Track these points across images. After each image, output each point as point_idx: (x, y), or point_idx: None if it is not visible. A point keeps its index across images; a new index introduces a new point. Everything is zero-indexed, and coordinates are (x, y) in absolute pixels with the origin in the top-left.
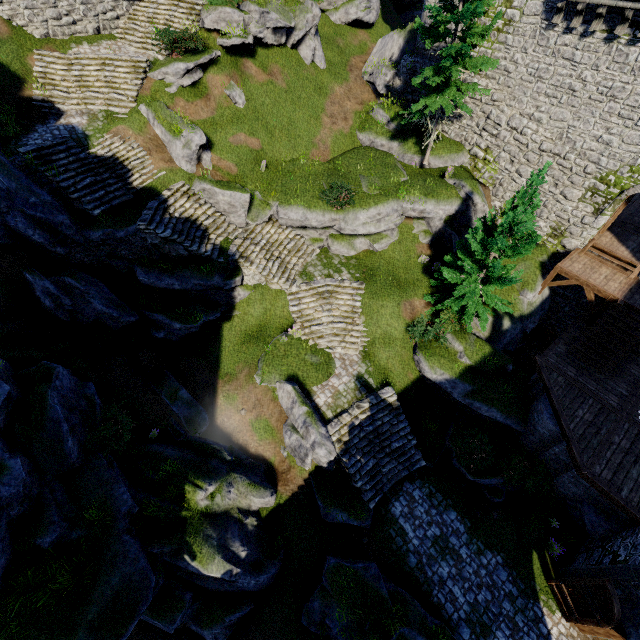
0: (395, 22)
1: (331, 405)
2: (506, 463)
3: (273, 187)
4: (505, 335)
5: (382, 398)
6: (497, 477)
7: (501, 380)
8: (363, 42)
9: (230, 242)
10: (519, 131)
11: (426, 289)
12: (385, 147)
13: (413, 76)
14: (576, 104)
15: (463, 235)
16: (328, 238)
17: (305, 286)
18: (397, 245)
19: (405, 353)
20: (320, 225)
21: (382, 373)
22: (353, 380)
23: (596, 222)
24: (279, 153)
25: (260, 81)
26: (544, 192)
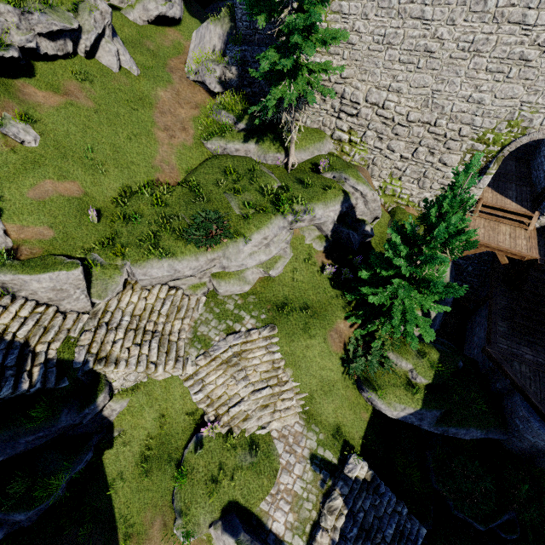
0: (203, 16)
1: (295, 525)
2: (511, 492)
3: (116, 240)
4: (435, 322)
5: (353, 479)
6: (507, 511)
7: (461, 385)
8: (175, 40)
9: (73, 343)
10: (381, 106)
11: (345, 305)
12: (241, 151)
13: (245, 66)
14: (436, 66)
15: (360, 230)
16: (211, 279)
17: (203, 360)
18: (295, 263)
19: (350, 393)
20: (196, 271)
21: (335, 433)
22: (308, 466)
23: (482, 182)
24: (112, 191)
25: (53, 105)
26: (422, 163)
